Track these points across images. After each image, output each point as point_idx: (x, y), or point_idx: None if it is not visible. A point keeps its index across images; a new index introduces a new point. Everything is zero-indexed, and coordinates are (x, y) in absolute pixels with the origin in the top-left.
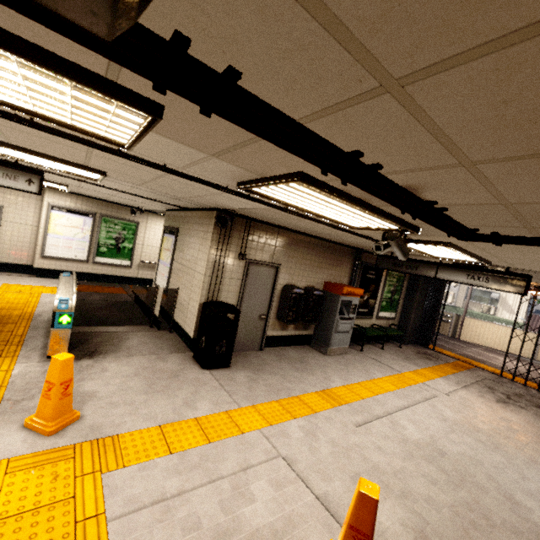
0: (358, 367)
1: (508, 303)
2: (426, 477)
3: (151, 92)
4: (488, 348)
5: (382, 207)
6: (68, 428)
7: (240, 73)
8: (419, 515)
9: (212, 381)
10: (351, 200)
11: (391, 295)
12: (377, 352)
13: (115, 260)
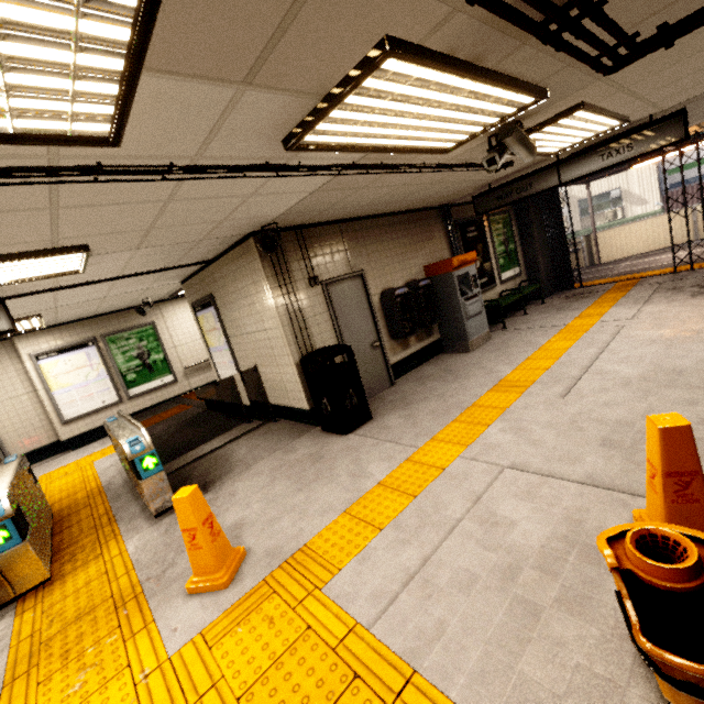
0: (514, 345)
1: (634, 194)
2: (681, 403)
3: None
4: (639, 255)
5: (500, 66)
6: (242, 568)
7: None
8: None
9: (365, 441)
10: (460, 67)
11: (504, 247)
12: (522, 320)
13: (152, 382)
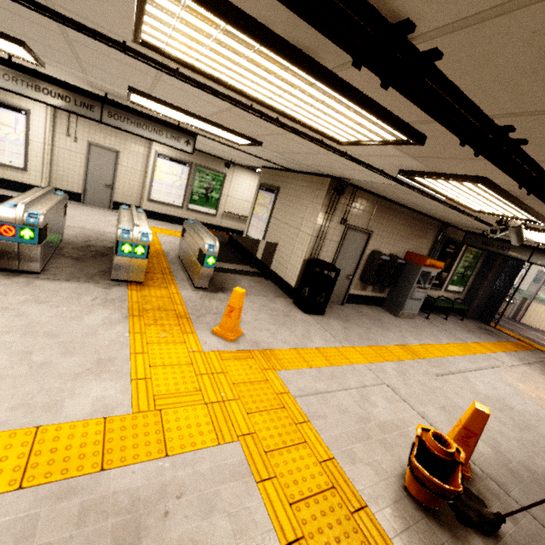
0: (427, 332)
1: None
2: (497, 420)
3: (431, 132)
4: None
5: (530, 204)
6: (239, 339)
7: (526, 142)
8: (494, 439)
9: (315, 324)
10: (509, 198)
11: (463, 271)
12: (441, 321)
13: (203, 208)
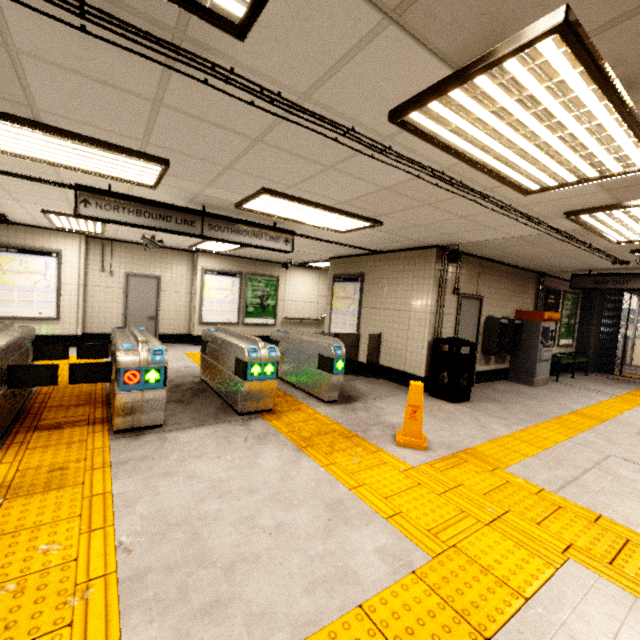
0: (573, 394)
1: None
2: None
3: None
4: None
5: None
6: (428, 445)
7: None
8: None
9: (474, 411)
10: None
11: (567, 320)
12: (571, 381)
13: (261, 319)
